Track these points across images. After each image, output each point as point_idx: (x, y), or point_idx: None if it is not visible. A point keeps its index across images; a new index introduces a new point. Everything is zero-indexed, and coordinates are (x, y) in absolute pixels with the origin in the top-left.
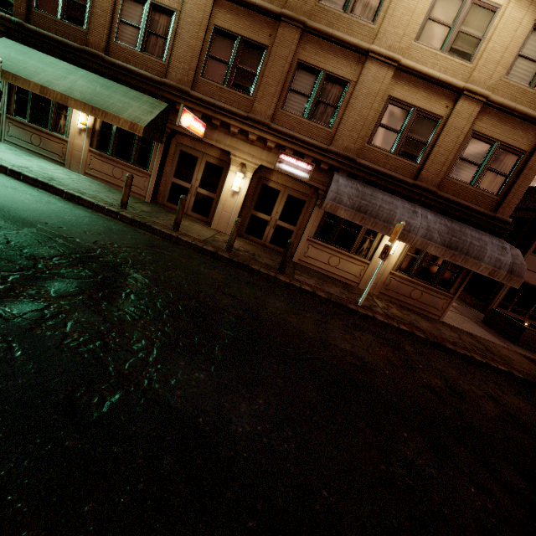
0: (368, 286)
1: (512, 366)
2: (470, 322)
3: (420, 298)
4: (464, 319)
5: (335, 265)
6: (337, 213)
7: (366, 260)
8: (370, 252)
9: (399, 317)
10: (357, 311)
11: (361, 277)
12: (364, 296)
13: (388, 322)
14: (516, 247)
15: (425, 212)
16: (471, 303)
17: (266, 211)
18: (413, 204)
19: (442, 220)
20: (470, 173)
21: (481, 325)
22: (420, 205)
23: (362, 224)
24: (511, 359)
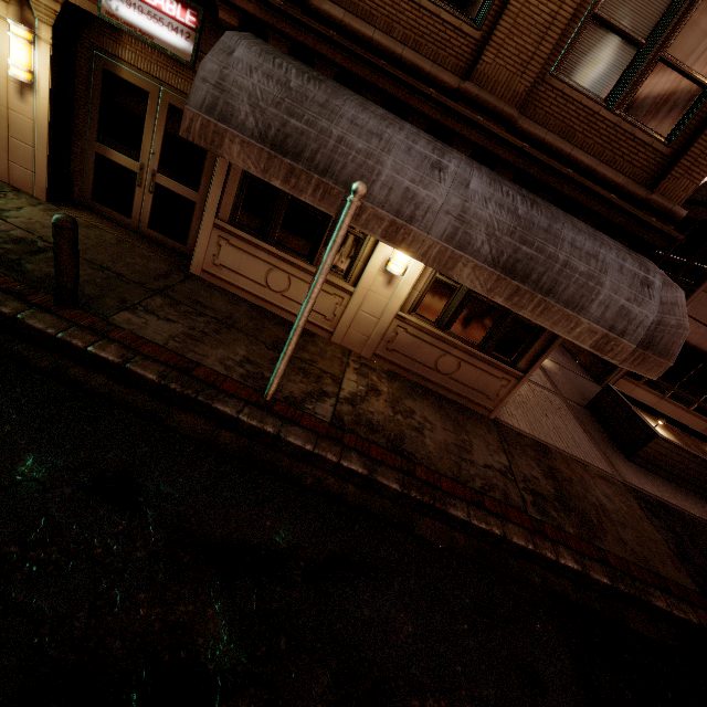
0: (281, 358)
1: (596, 545)
2: (560, 412)
3: (454, 373)
4: (552, 404)
5: (281, 290)
6: (224, 150)
7: (346, 285)
8: (356, 266)
9: (373, 426)
10: (236, 419)
11: (336, 320)
12: (274, 380)
13: (313, 449)
14: (683, 276)
15: (468, 170)
16: (585, 363)
17: (127, 147)
18: (445, 148)
19: (508, 197)
20: (611, 70)
21: (581, 415)
22: (470, 155)
23: (290, 190)
24: (603, 517)
